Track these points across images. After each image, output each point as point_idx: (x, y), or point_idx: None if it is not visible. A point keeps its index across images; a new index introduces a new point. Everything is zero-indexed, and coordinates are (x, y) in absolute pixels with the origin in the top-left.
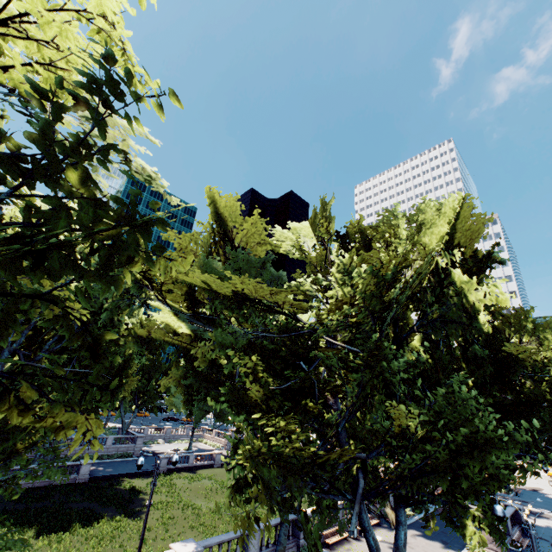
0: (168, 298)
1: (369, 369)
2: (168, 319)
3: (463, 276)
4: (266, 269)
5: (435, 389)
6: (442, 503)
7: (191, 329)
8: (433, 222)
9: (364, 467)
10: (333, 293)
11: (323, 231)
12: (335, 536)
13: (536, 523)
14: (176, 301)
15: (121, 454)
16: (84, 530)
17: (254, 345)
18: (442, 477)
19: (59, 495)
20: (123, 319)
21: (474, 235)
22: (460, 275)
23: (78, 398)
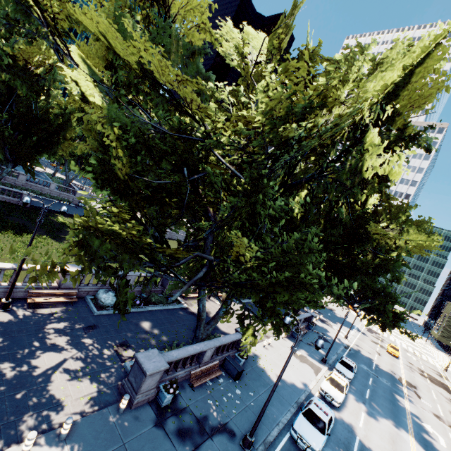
0: (90, 61)
1: (246, 198)
2: (81, 82)
3: (378, 139)
4: (193, 62)
5: (291, 233)
6: (242, 307)
7: (105, 103)
8: (391, 64)
9: (210, 266)
10: (247, 114)
11: (275, 43)
12: (191, 294)
13: (318, 325)
14: (98, 68)
15: (62, 199)
16: (14, 235)
17: (142, 133)
18: (255, 291)
19: (2, 208)
20: (62, 79)
21: (421, 102)
22: (375, 137)
23: (17, 140)
